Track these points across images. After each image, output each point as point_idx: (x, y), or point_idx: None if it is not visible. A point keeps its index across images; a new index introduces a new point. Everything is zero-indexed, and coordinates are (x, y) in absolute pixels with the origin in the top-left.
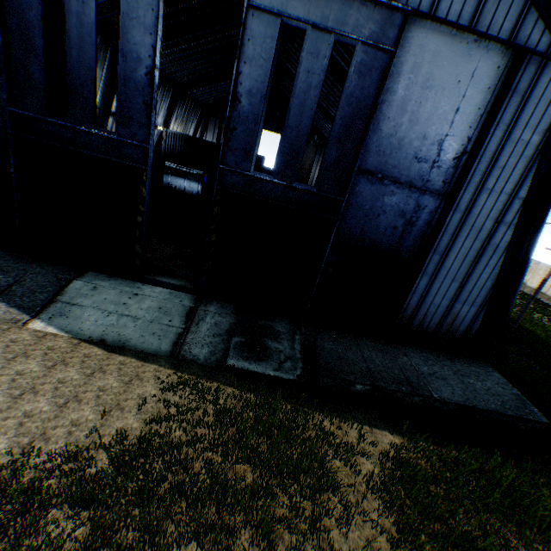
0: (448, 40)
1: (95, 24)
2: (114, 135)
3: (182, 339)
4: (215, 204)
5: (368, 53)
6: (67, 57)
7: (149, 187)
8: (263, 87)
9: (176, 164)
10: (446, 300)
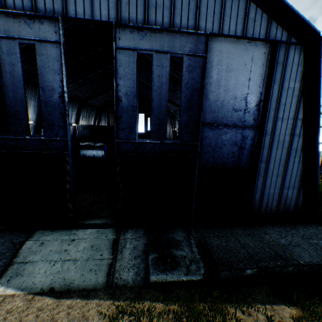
0: (233, 44)
1: (22, 75)
2: (43, 137)
3: (113, 268)
4: (117, 164)
5: (191, 59)
6: (6, 97)
7: (71, 164)
8: (133, 89)
9: (86, 142)
10: (277, 189)
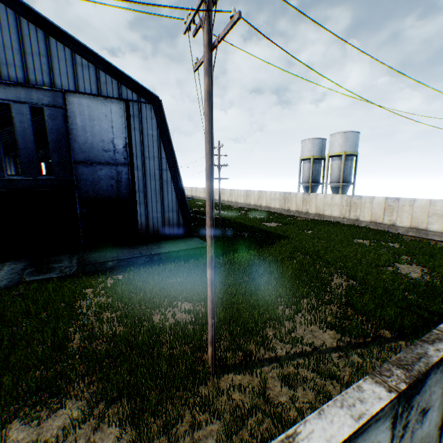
0: (91, 100)
1: None
2: None
3: None
4: None
5: (52, 110)
6: None
7: None
8: None
9: None
10: (159, 213)
